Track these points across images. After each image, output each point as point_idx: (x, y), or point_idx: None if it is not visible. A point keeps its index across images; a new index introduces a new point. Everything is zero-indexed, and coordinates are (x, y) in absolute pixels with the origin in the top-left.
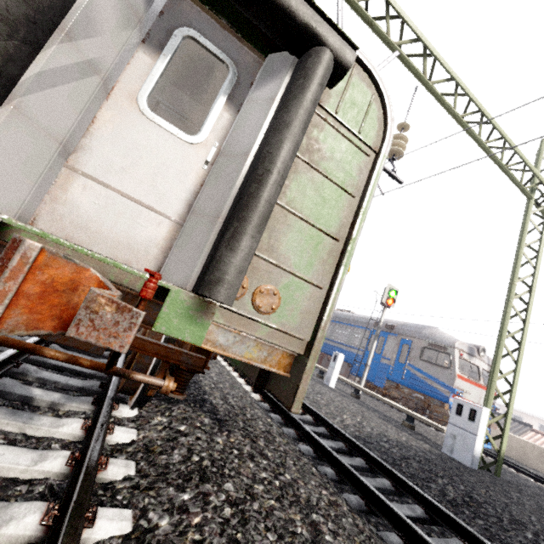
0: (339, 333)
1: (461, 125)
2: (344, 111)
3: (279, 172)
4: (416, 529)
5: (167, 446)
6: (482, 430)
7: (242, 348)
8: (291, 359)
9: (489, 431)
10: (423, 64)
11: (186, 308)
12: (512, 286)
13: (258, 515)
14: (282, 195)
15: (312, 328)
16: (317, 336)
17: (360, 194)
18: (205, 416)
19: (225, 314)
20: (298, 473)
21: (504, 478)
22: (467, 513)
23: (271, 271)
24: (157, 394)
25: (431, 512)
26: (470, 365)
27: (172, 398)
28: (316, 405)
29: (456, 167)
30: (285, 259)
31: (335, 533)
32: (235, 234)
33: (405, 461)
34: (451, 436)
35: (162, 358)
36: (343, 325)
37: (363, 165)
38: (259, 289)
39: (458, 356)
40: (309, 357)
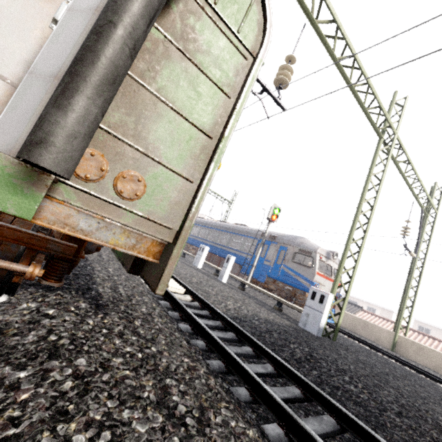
0: (235, 242)
1: (338, 67)
2: (224, 5)
3: (125, 28)
4: (261, 382)
5: (25, 328)
6: (327, 309)
7: (108, 234)
8: (161, 248)
9: (334, 311)
10: (312, 1)
11: (7, 176)
12: (360, 205)
13: (105, 385)
14: (152, 81)
15: (181, 219)
16: (184, 225)
17: (236, 96)
18: (84, 302)
19: (84, 198)
20: (166, 346)
21: (338, 342)
22: (307, 367)
23: (138, 159)
24: (38, 284)
25: (279, 368)
26: (326, 266)
27: (53, 286)
28: (207, 294)
29: (327, 93)
30: (154, 148)
31: (184, 393)
32: (65, 90)
33: (268, 333)
34: (306, 314)
35: (25, 244)
36: (238, 235)
37: (240, 67)
38: (121, 174)
39: (319, 259)
40: (176, 244)
